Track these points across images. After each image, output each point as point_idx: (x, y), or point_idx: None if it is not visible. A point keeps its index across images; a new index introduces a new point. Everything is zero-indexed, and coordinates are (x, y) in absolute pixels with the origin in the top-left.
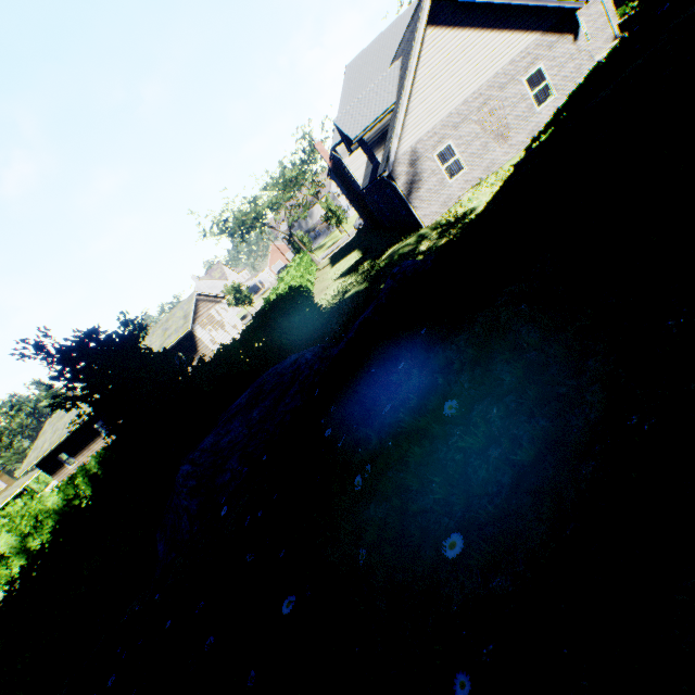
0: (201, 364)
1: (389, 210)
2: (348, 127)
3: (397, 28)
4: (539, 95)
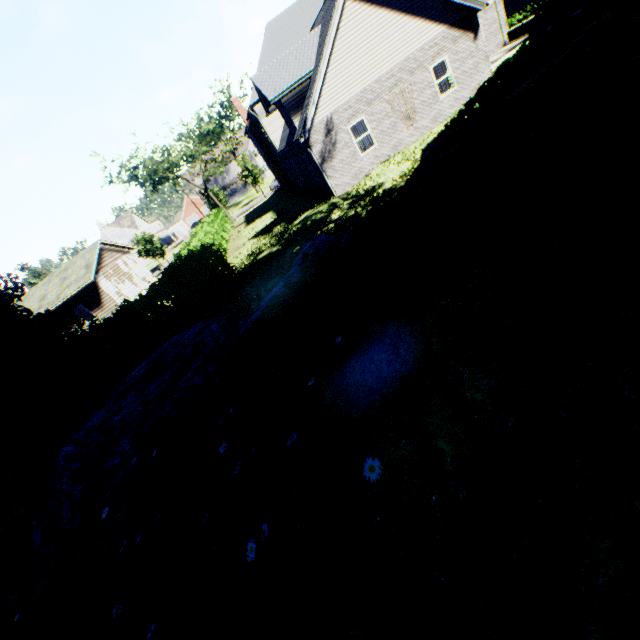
0: (94, 328)
1: (304, 175)
2: (266, 87)
3: None
4: (442, 84)
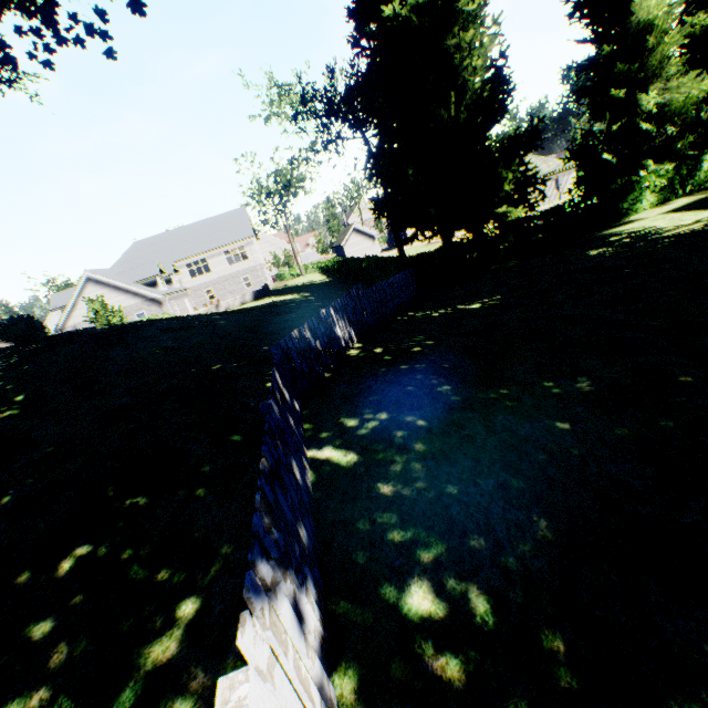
0: None
1: None
2: (54, 302)
3: (166, 237)
4: None
